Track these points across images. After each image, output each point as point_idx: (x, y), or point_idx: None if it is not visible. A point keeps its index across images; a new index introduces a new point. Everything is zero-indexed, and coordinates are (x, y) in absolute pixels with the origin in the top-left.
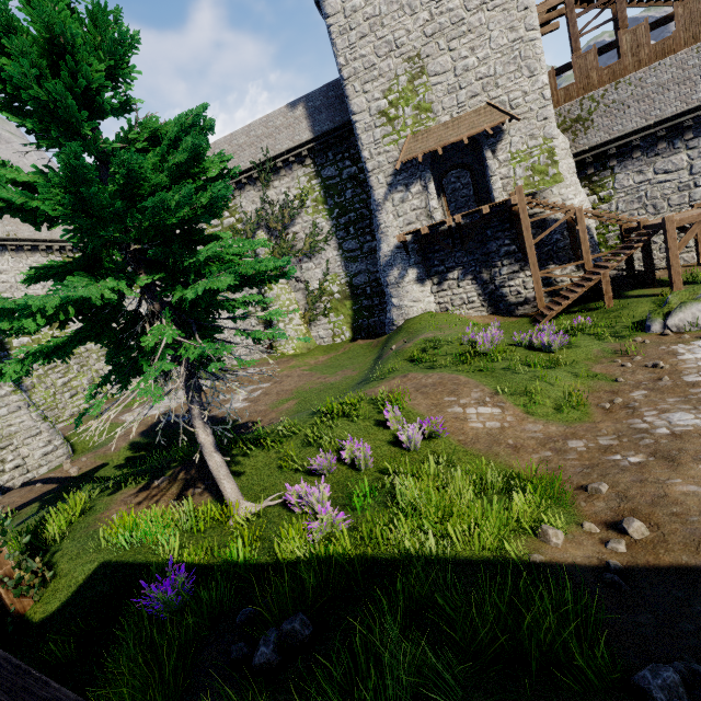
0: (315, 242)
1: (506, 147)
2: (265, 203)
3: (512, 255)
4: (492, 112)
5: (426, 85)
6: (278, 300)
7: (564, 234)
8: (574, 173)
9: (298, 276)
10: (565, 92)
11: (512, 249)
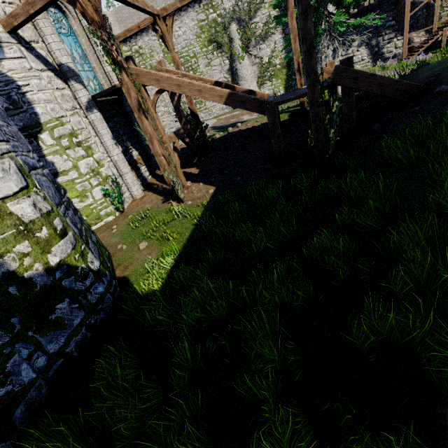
0: (269, 29)
1: None
2: (237, 1)
3: (391, 27)
4: None
5: None
6: (244, 71)
7: (423, 11)
8: None
9: (256, 54)
10: None
11: (392, 23)
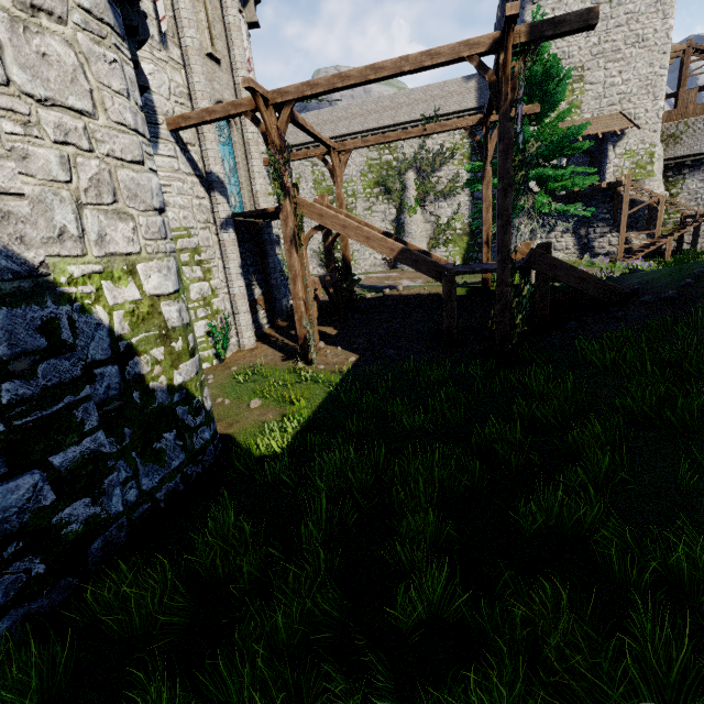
0: (455, 187)
1: (623, 145)
2: (421, 149)
3: (605, 221)
4: (622, 119)
5: (581, 90)
6: (414, 227)
7: (645, 213)
8: (661, 173)
9: (433, 211)
10: (668, 114)
11: (607, 216)
